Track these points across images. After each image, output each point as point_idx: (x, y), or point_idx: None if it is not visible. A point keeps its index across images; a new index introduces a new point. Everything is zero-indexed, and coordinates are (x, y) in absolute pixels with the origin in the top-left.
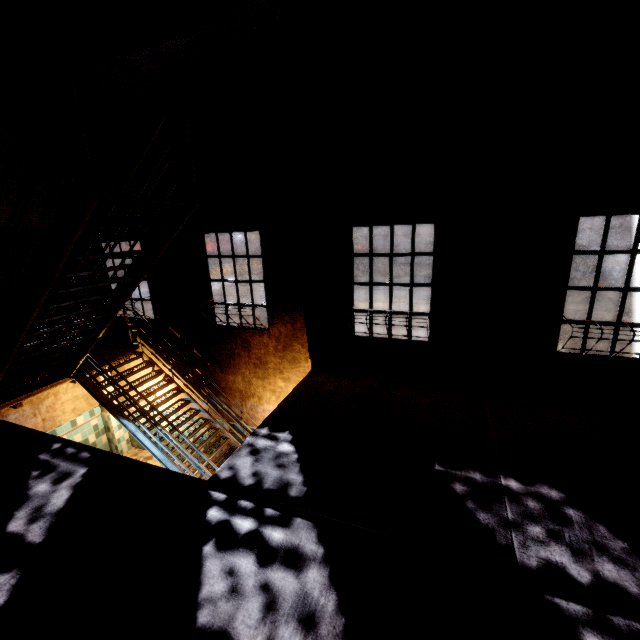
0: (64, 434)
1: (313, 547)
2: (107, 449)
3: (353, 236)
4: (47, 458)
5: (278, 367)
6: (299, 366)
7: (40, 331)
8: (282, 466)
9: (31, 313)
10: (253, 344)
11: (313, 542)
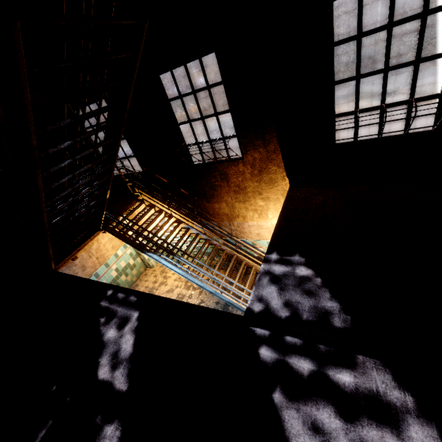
0: (113, 263)
1: (397, 394)
2: (143, 266)
3: (333, 16)
4: (106, 305)
5: (256, 190)
6: (276, 185)
7: (57, 208)
8: (310, 293)
9: (38, 196)
10: (230, 174)
11: (393, 387)
